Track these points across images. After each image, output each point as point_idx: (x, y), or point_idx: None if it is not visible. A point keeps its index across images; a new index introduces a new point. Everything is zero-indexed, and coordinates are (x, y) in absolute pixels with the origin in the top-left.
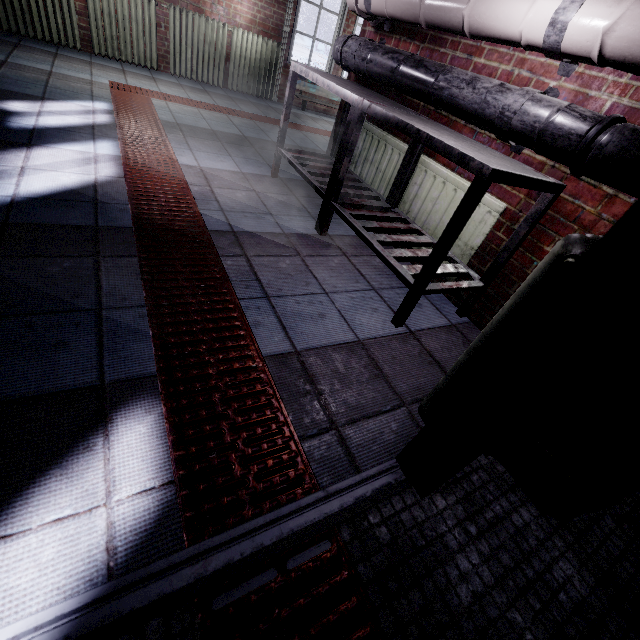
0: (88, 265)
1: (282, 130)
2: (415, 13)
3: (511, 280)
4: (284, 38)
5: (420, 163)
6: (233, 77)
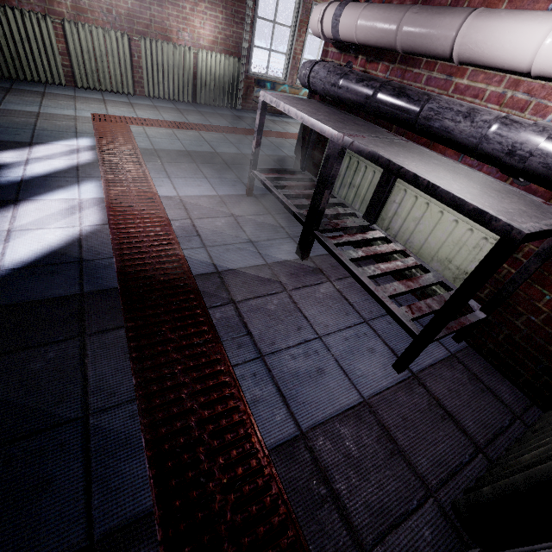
0: (73, 351)
1: (254, 154)
2: (390, 40)
3: (517, 311)
4: (243, 53)
5: (398, 182)
6: (201, 93)
